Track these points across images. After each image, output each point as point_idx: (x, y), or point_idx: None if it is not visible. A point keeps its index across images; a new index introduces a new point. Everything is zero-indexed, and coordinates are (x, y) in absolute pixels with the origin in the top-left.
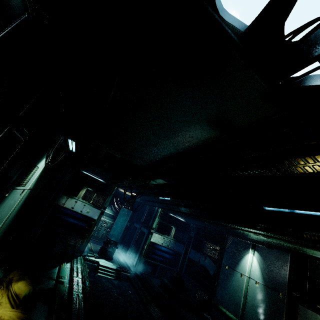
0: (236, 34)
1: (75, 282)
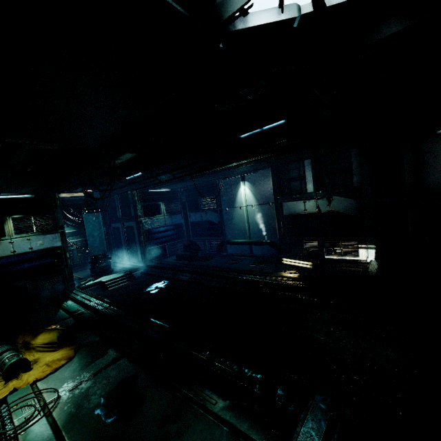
0: None
1: (94, 305)
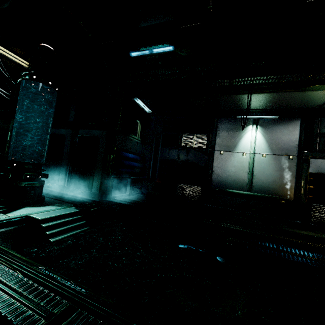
0: None
1: None
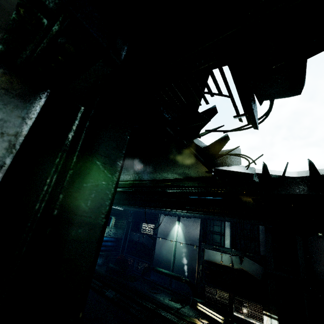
0: (198, 147)
1: None
